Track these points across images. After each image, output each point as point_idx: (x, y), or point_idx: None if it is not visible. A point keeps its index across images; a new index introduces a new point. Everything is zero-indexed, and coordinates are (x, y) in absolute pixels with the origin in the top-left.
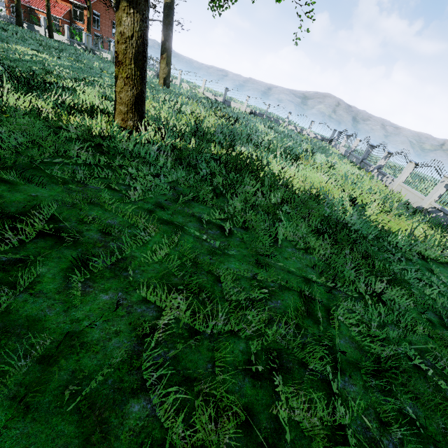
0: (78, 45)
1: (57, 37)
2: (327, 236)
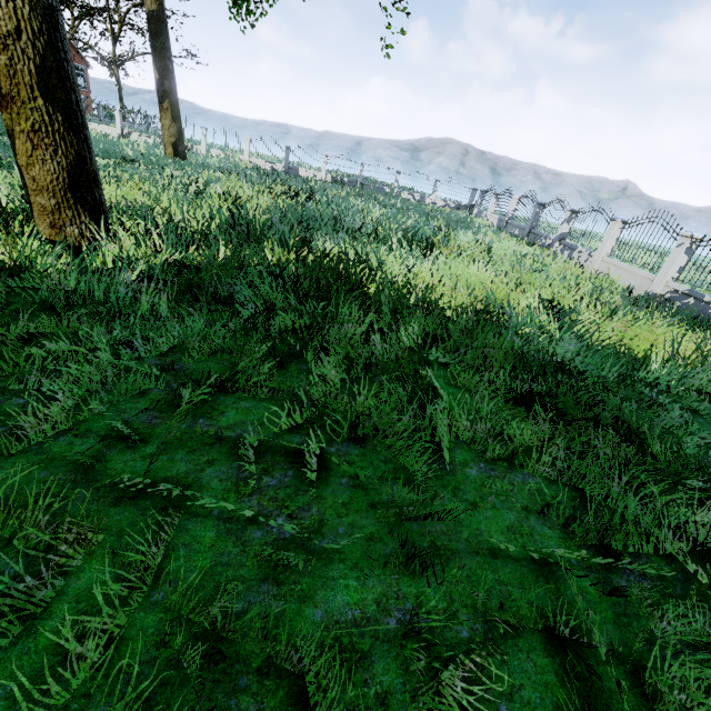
0: None
1: None
2: (539, 407)
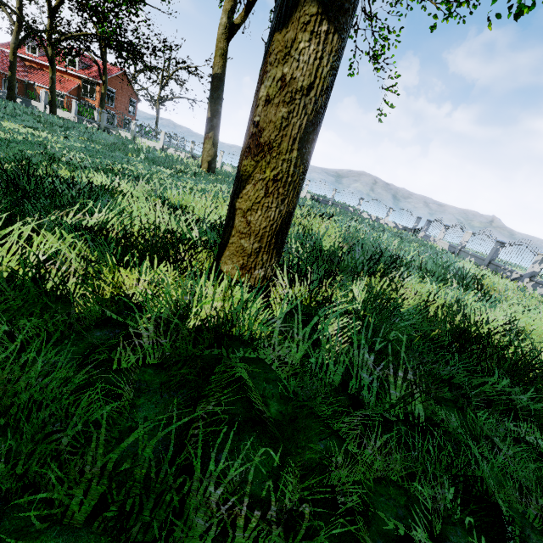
0: (89, 122)
1: (60, 114)
2: None
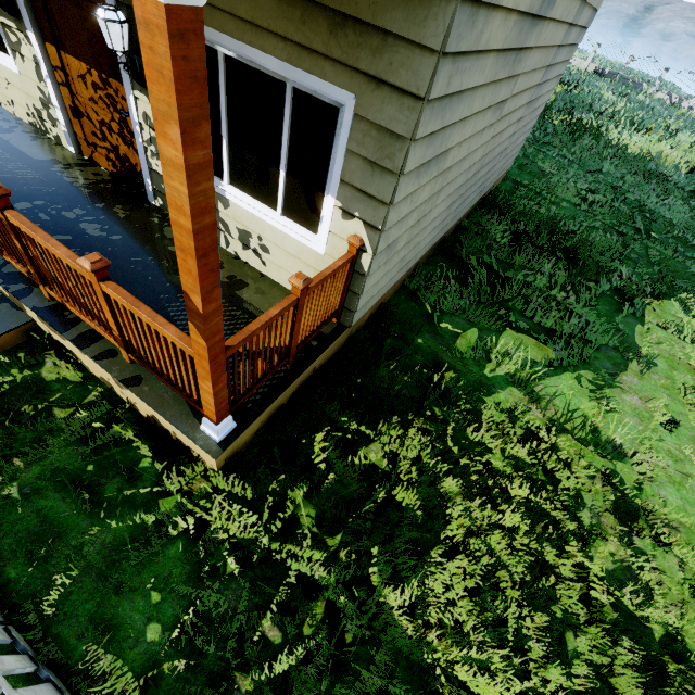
0: None
1: None
2: (642, 176)
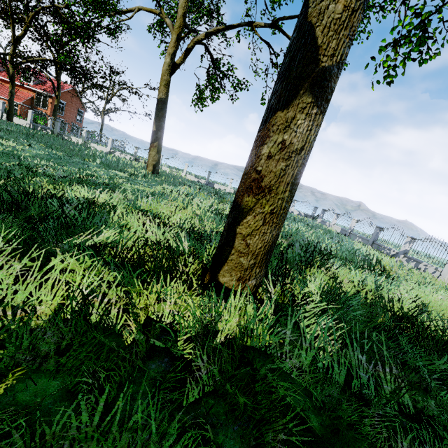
0: (43, 129)
1: (16, 121)
2: None
